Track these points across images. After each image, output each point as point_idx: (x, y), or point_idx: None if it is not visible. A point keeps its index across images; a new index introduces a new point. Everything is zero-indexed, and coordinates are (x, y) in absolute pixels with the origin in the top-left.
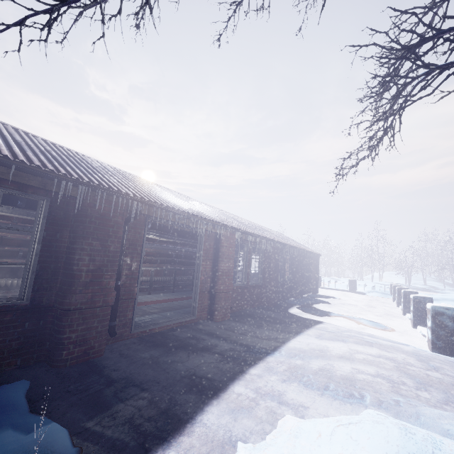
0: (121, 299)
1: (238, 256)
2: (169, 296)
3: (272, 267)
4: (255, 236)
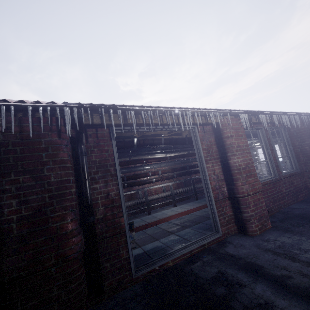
0: (105, 237)
1: (254, 145)
2: (192, 205)
3: (306, 146)
4: (269, 114)
